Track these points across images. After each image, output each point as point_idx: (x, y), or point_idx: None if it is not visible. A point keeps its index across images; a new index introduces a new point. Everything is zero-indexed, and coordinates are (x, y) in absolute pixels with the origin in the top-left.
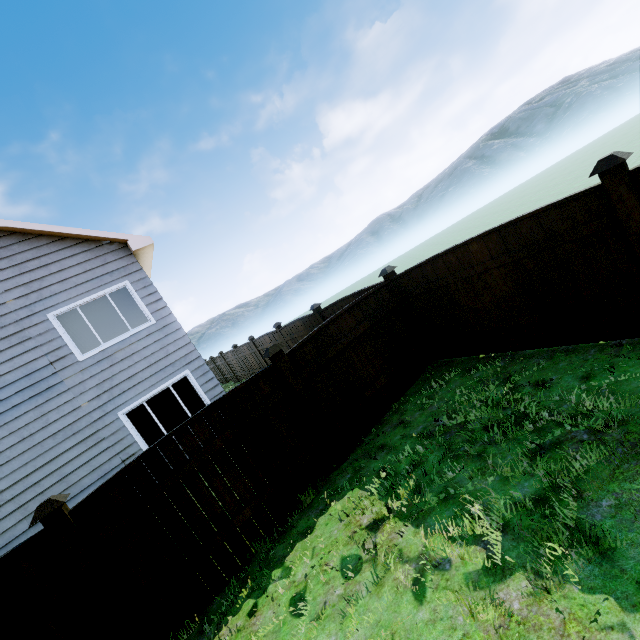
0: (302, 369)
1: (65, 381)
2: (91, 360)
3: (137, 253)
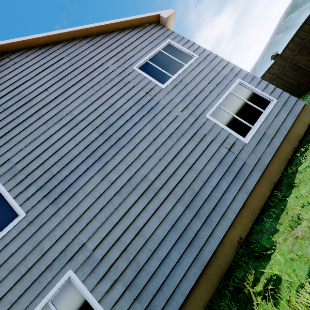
0: None
1: (160, 102)
2: (170, 86)
3: (166, 26)
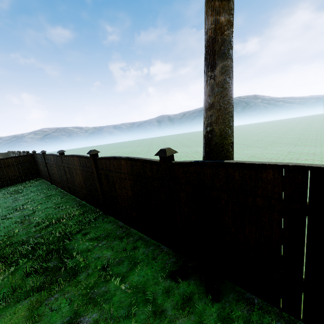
0: None
1: None
2: None
3: None
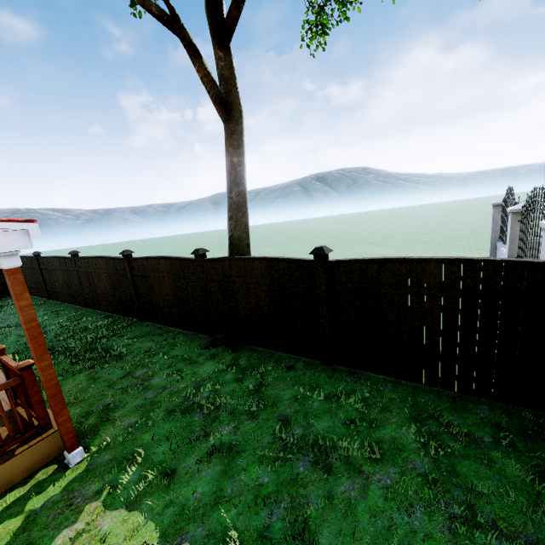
0: None
1: None
2: None
3: None
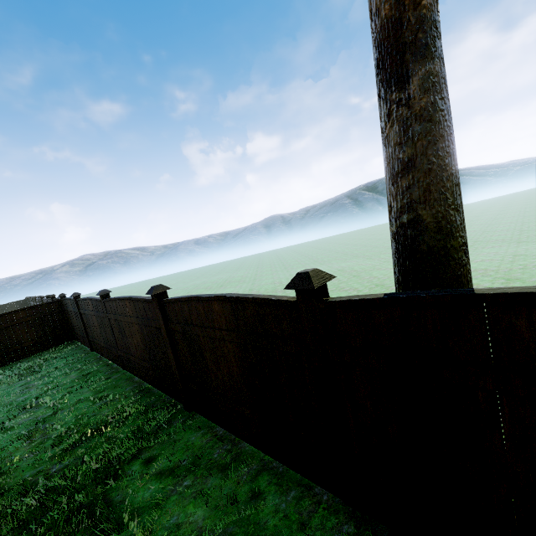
0: None
1: None
2: None
3: None
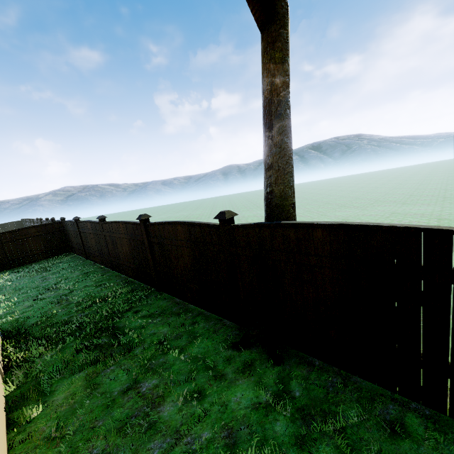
0: (4, 239)
1: None
2: None
3: None
